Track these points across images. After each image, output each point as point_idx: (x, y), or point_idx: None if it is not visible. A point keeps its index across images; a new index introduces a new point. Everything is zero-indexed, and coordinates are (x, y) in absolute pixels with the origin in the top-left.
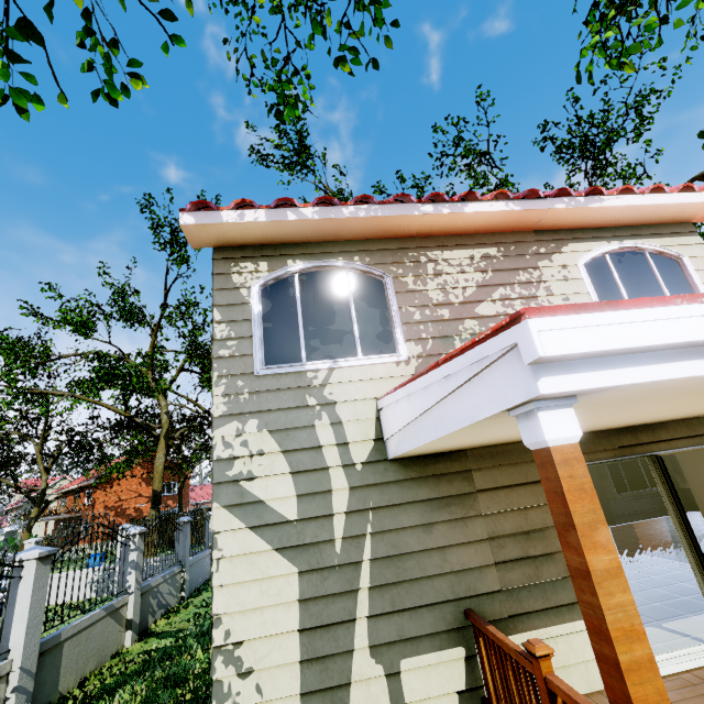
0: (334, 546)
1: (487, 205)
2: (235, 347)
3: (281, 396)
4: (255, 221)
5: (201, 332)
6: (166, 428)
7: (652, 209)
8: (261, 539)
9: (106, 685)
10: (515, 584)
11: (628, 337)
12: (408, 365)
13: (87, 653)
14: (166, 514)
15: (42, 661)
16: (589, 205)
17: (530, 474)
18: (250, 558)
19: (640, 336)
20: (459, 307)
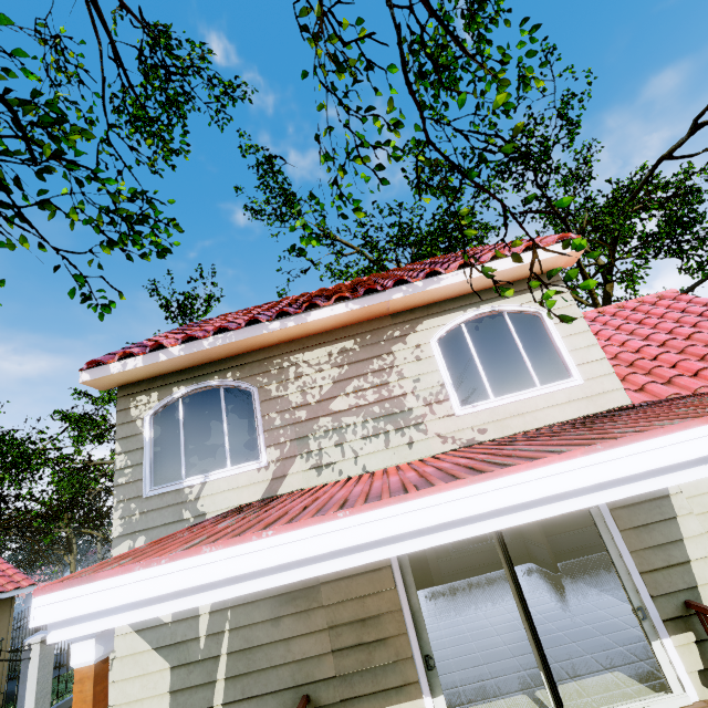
0: (199, 643)
1: (329, 310)
2: (131, 474)
3: (163, 513)
4: (135, 368)
5: None
6: None
7: (498, 274)
8: (144, 640)
9: None
10: (348, 670)
11: (91, 604)
12: (268, 470)
13: None
14: None
15: None
16: (426, 288)
17: (370, 563)
18: (135, 657)
19: (99, 602)
20: (315, 406)
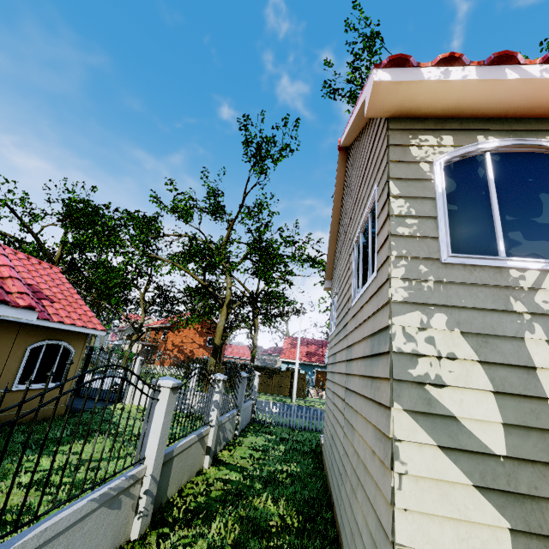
0: None
1: None
2: (416, 226)
3: (475, 292)
4: (463, 79)
5: (265, 231)
6: (228, 299)
7: None
8: (455, 466)
9: (200, 504)
10: None
11: None
12: None
13: (184, 468)
14: (235, 368)
15: (161, 470)
16: None
17: None
18: (440, 486)
19: None
20: None
